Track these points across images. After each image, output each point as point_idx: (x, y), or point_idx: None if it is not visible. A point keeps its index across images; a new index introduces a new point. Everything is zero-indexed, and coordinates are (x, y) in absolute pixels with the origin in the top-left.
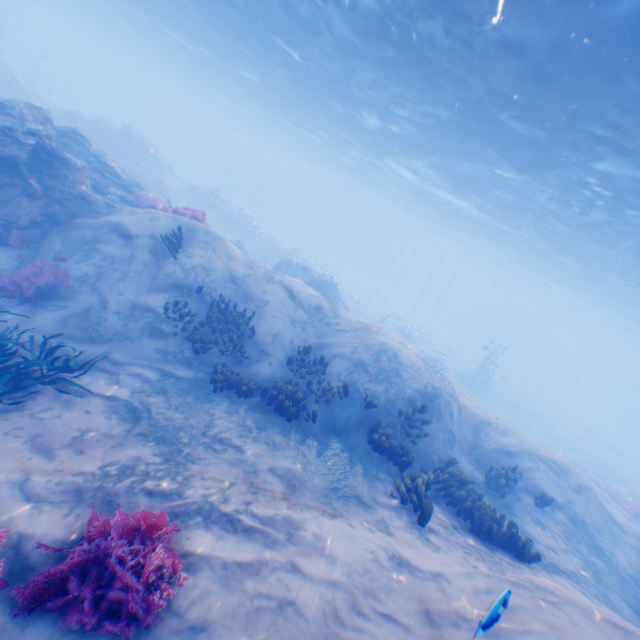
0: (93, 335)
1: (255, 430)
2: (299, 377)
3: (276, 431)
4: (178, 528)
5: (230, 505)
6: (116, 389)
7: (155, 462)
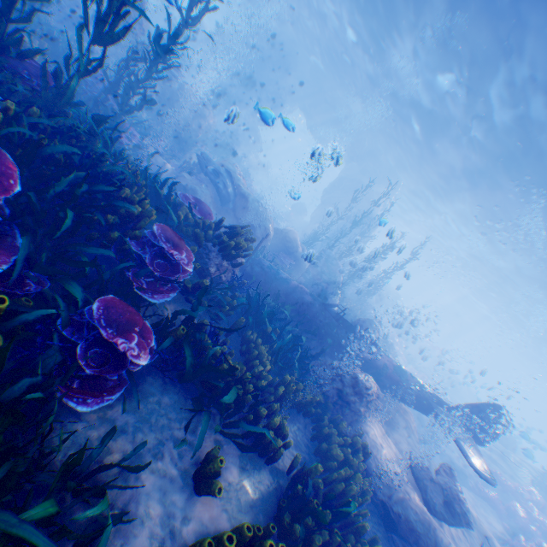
0: None
1: None
2: None
3: None
4: None
5: None
6: None
7: None
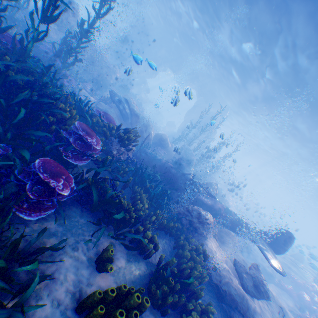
0: None
1: None
2: None
3: None
4: None
5: None
6: None
7: None
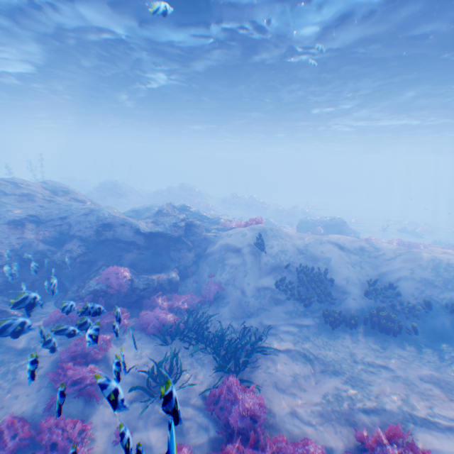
0: (248, 313)
1: (382, 351)
2: (380, 303)
3: (396, 348)
4: (408, 433)
5: (420, 411)
6: (284, 344)
7: (346, 388)
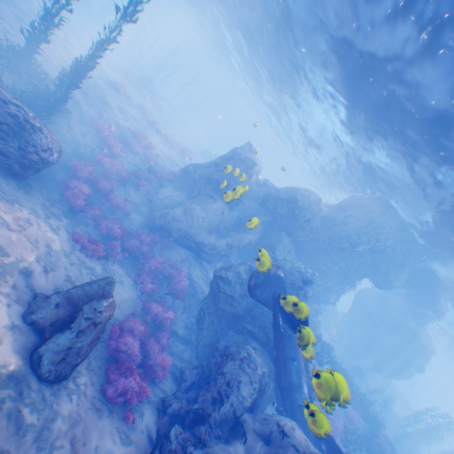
0: None
1: None
2: None
3: None
4: None
5: None
6: None
7: None
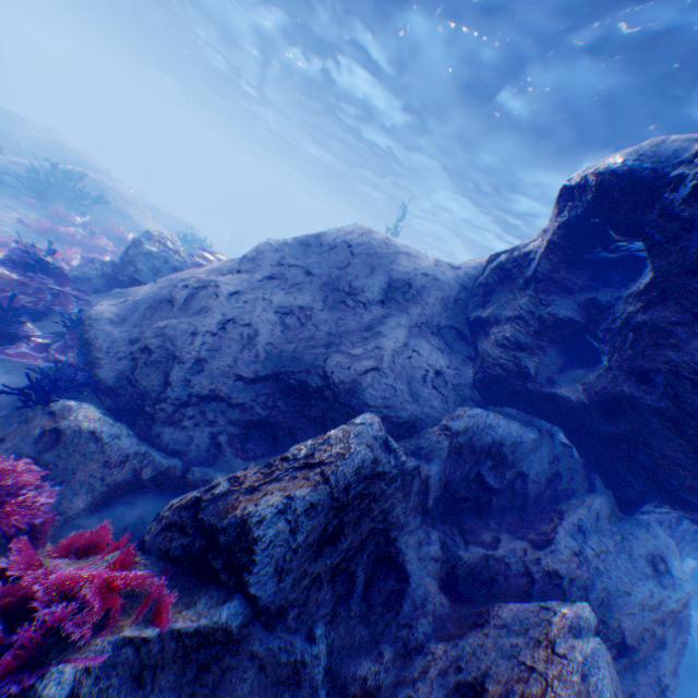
0: None
1: None
2: None
3: None
4: None
5: None
6: None
7: None
